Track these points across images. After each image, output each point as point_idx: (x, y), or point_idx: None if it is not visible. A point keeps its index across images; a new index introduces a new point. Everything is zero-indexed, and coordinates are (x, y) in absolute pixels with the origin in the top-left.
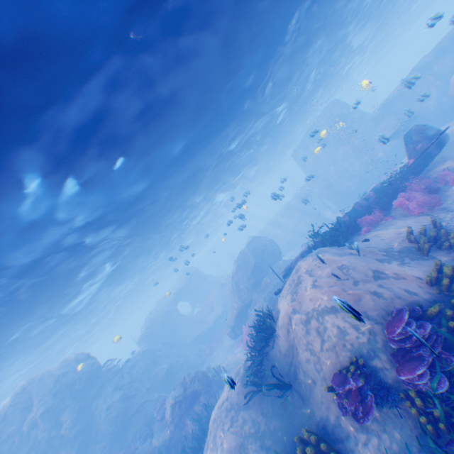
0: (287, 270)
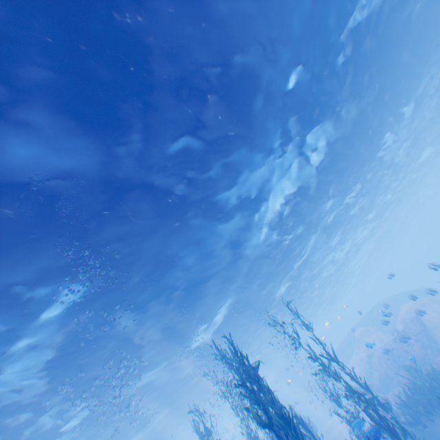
0: None
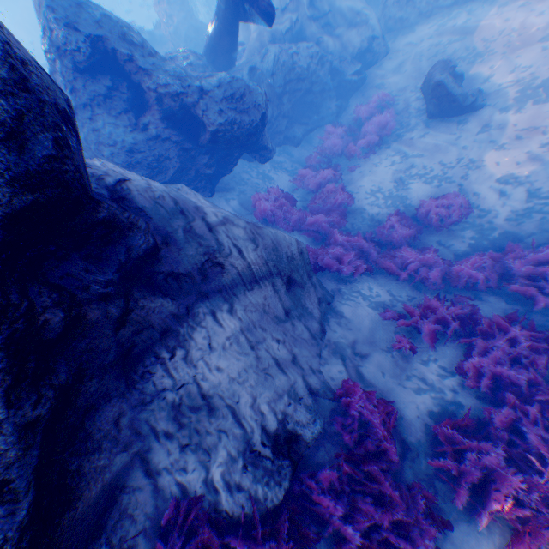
0: None
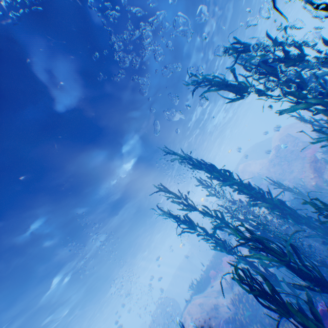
0: (181, 317)
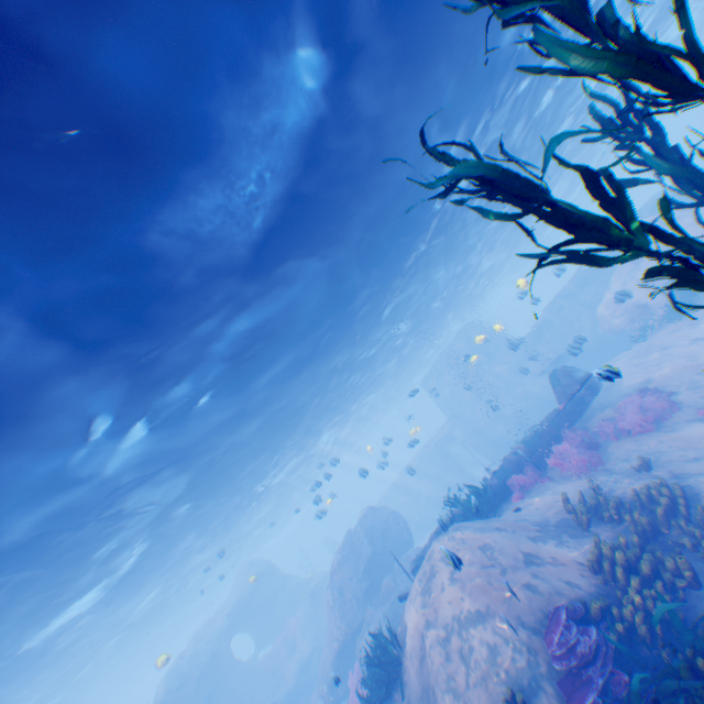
0: (418, 559)
